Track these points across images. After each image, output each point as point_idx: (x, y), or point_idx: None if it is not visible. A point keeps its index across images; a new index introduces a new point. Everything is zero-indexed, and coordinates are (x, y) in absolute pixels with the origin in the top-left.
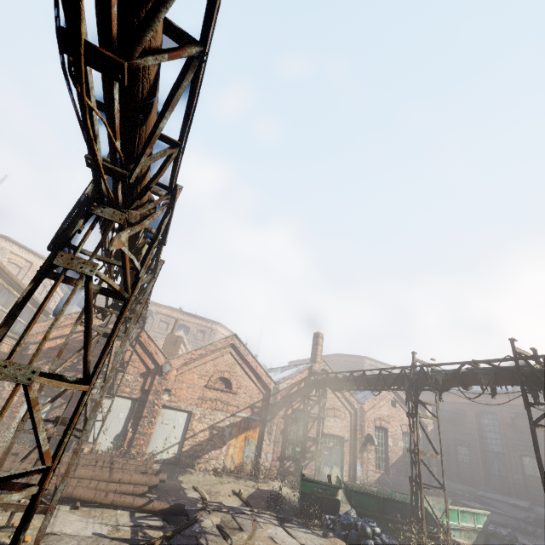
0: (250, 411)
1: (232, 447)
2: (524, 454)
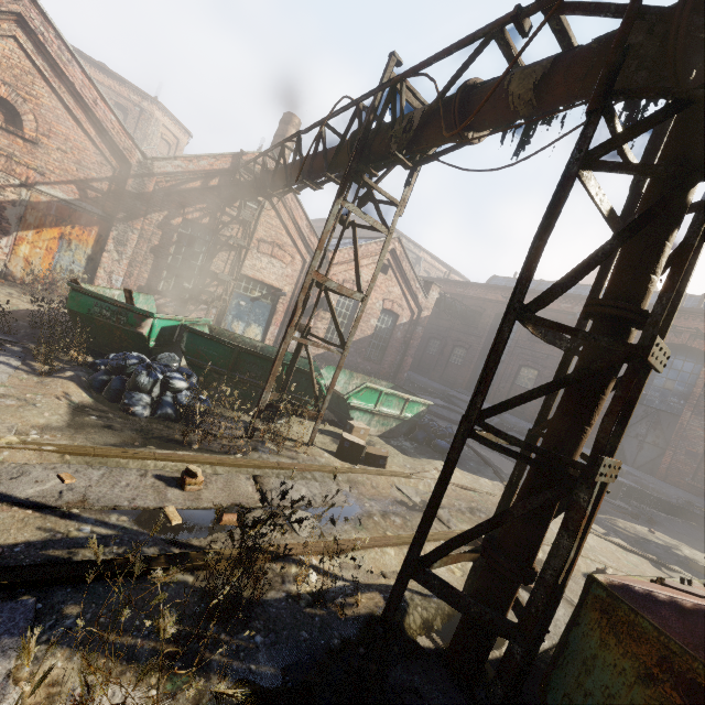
0: (77, 193)
1: (26, 244)
2: (527, 364)
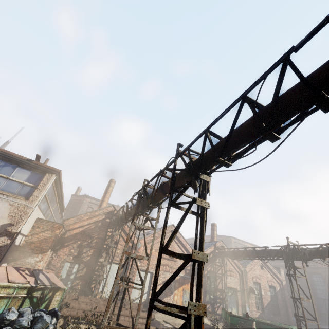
0: (184, 272)
1: (176, 295)
2: None
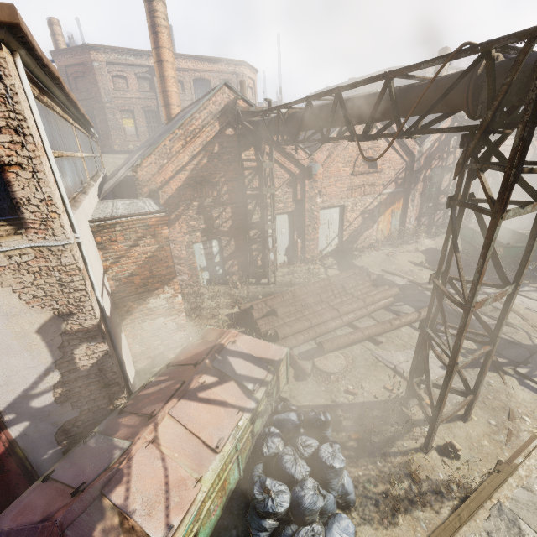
0: (394, 185)
1: (381, 223)
2: None
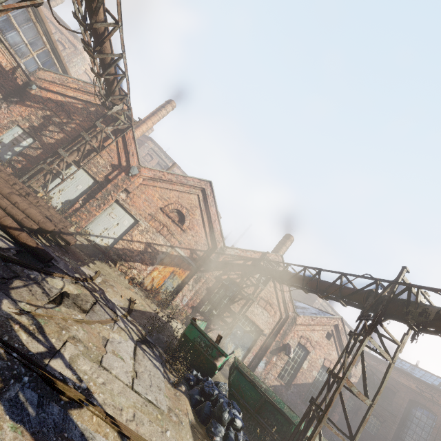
0: (189, 254)
1: (157, 271)
2: None
